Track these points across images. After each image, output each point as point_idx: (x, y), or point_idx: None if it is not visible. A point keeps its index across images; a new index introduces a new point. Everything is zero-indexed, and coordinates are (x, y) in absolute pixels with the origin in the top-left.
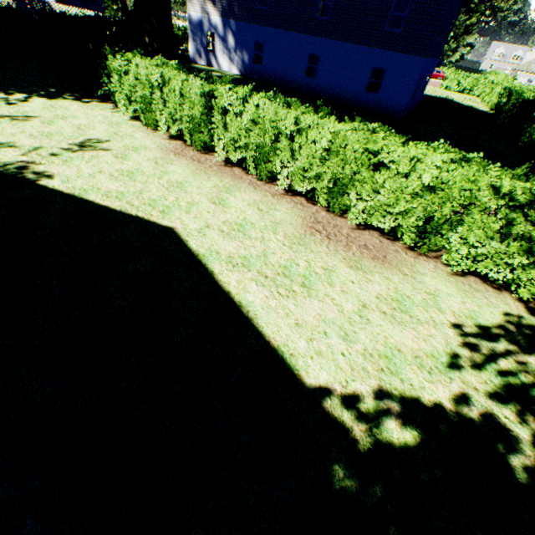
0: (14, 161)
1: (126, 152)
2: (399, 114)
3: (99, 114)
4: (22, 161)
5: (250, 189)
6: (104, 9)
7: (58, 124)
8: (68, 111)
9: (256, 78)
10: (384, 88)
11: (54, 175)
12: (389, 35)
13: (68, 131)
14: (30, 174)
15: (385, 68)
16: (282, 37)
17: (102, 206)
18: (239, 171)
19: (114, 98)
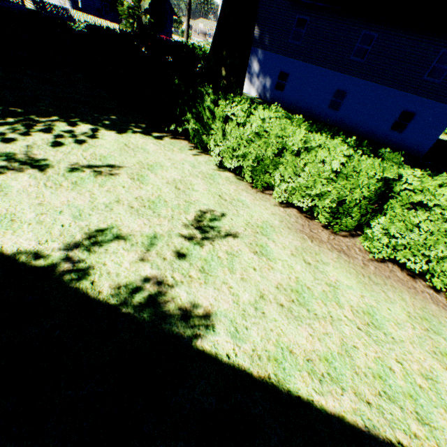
0: (137, 279)
1: (257, 238)
2: (421, 154)
3: (182, 158)
4: (147, 278)
5: (446, 317)
6: (116, 20)
7: (149, 179)
8: (147, 154)
9: (274, 102)
10: (410, 129)
11: (210, 317)
12: (426, 83)
13: (169, 195)
14: (175, 317)
15: (416, 112)
16: (311, 70)
17: (331, 416)
18: (399, 271)
19: (197, 139)
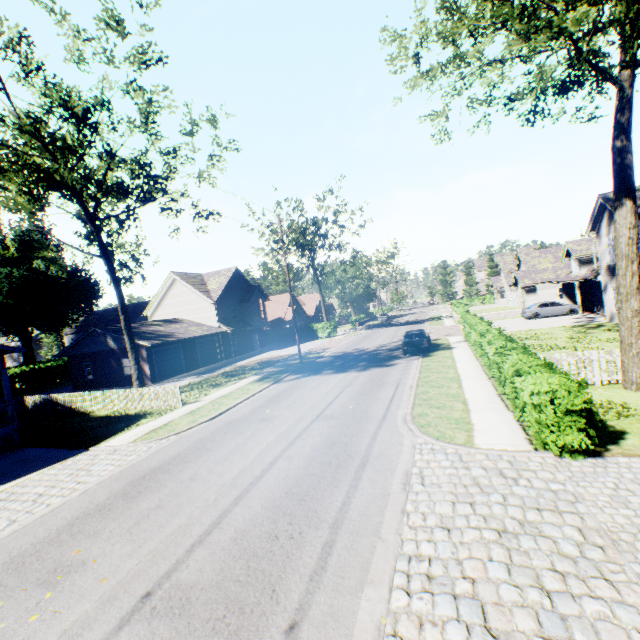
0: None
1: None
2: None
3: None
4: None
5: None
6: None
7: None
8: None
9: None
10: None
11: None
12: None
13: None
14: None
15: None
16: None
17: None
18: None
19: None
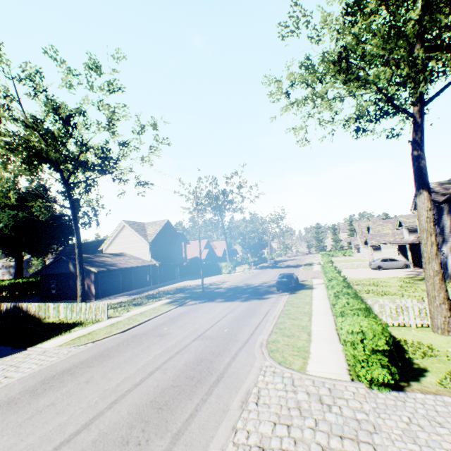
0: None
1: None
2: None
3: None
4: None
5: None
6: None
7: None
8: None
9: None
10: None
11: None
12: None
13: None
14: None
15: None
16: None
17: None
18: None
19: None
